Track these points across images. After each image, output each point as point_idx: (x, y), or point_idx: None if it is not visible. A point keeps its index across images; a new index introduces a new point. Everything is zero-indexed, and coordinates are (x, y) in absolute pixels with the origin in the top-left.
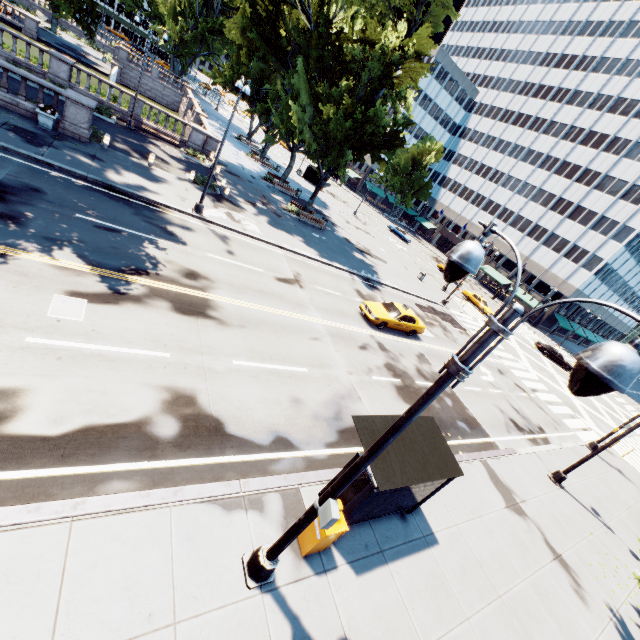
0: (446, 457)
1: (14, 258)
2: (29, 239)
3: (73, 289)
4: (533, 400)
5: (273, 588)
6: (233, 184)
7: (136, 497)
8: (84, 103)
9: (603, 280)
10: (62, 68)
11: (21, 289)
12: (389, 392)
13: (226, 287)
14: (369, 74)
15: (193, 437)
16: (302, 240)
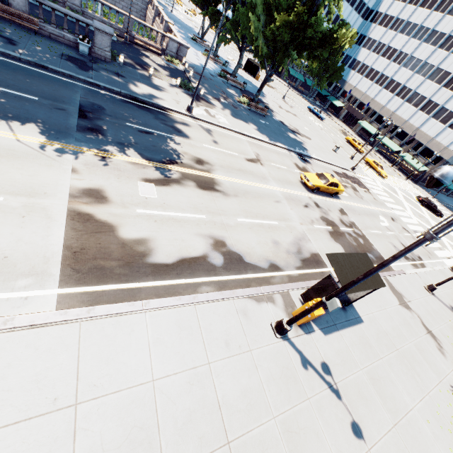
0: (376, 276)
1: (110, 159)
2: (111, 145)
3: (145, 177)
4: (414, 238)
5: (287, 338)
6: (202, 84)
7: (217, 294)
8: (107, 31)
9: None
10: None
11: (121, 179)
12: (325, 235)
13: (220, 168)
14: None
15: (230, 264)
16: (255, 127)
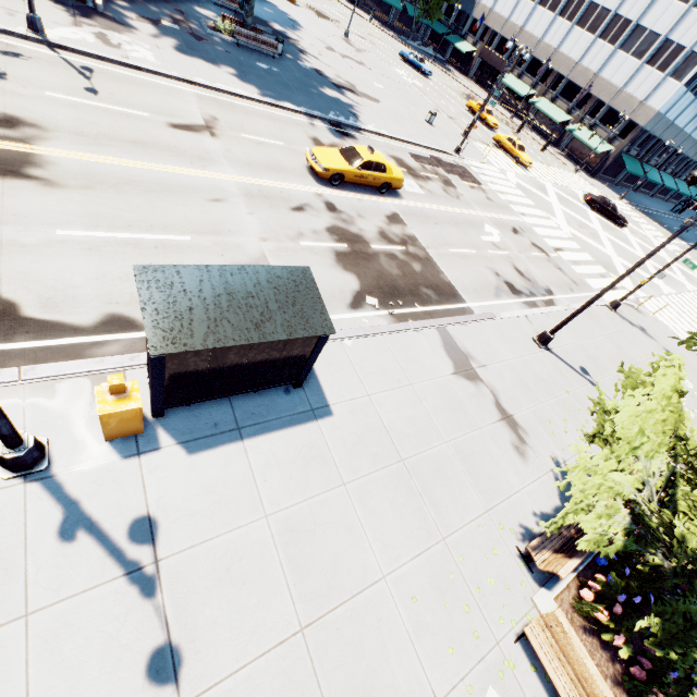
0: (311, 313)
1: None
2: None
3: None
4: (552, 261)
5: (46, 476)
6: None
7: None
8: None
9: None
10: None
11: None
12: (323, 260)
13: (70, 137)
14: None
15: None
16: (234, 72)
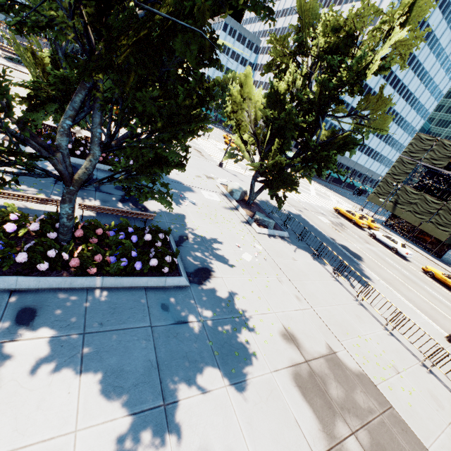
0: None
1: None
2: None
3: None
4: (200, 153)
5: None
6: None
7: None
8: None
9: None
10: None
11: None
12: None
13: None
14: None
15: None
16: None
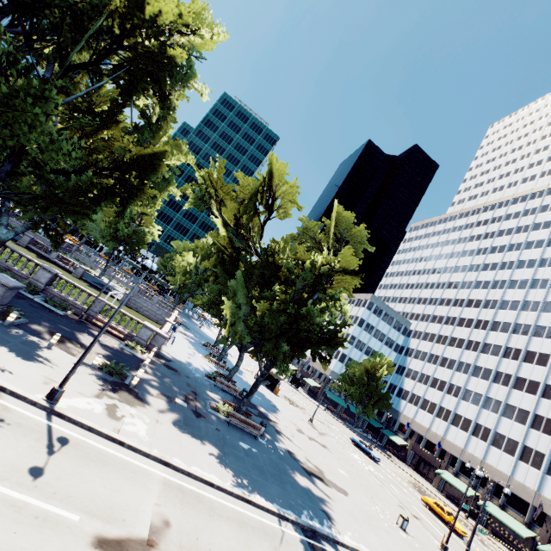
0: None
1: None
2: None
3: None
4: None
5: None
6: (160, 376)
7: None
8: (3, 281)
9: None
10: (45, 275)
11: None
12: None
13: None
14: (302, 282)
15: None
16: (215, 451)
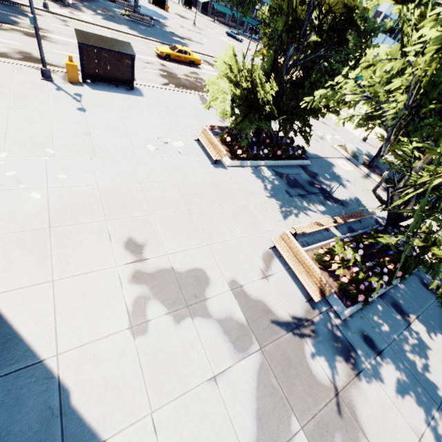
0: (128, 50)
1: None
2: None
3: None
4: None
5: (52, 82)
6: (80, 2)
7: None
8: None
9: (387, 33)
10: None
11: None
12: (154, 74)
13: (59, 34)
14: None
15: (28, 60)
16: (128, 27)
